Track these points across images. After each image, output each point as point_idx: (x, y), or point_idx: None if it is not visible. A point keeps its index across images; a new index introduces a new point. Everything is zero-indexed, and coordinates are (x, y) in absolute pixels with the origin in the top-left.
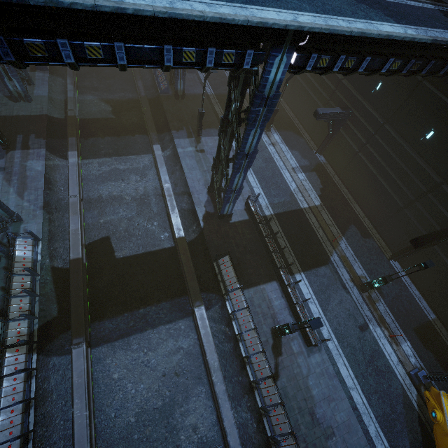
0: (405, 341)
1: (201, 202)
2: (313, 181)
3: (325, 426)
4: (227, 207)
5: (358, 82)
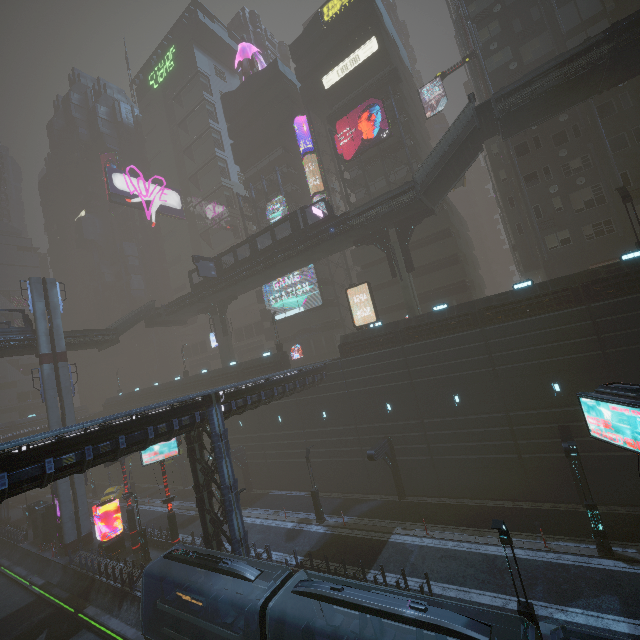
0: None
1: None
2: None
3: None
4: (3, 512)
5: None
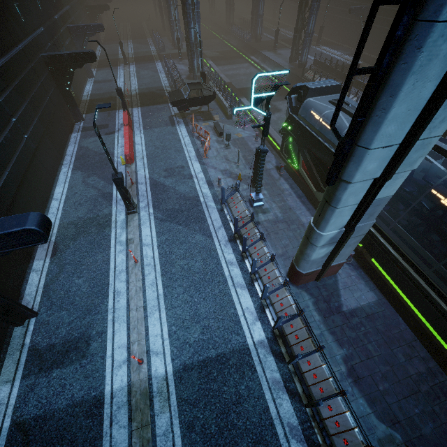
0: None
1: (286, 66)
2: None
3: None
4: (304, 54)
5: None
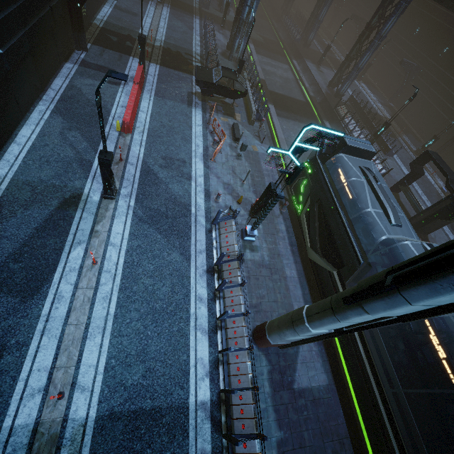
0: (440, 180)
1: (324, 88)
2: (387, 110)
3: (394, 179)
4: (345, 85)
5: (431, 51)
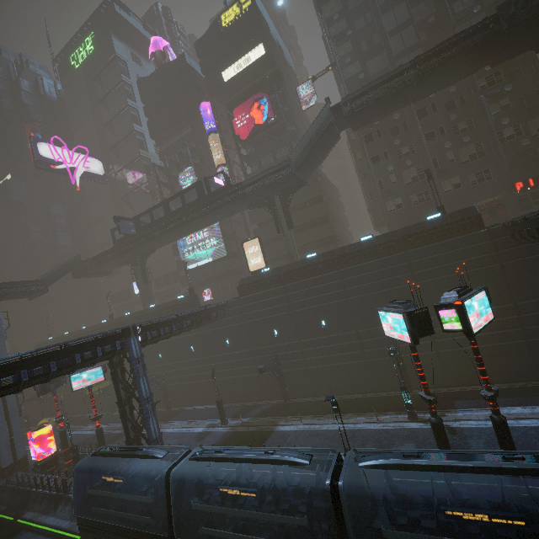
0: None
1: None
2: None
3: None
4: None
5: None
